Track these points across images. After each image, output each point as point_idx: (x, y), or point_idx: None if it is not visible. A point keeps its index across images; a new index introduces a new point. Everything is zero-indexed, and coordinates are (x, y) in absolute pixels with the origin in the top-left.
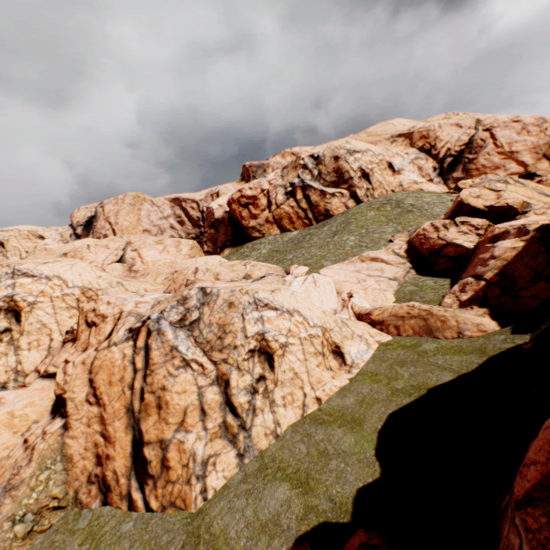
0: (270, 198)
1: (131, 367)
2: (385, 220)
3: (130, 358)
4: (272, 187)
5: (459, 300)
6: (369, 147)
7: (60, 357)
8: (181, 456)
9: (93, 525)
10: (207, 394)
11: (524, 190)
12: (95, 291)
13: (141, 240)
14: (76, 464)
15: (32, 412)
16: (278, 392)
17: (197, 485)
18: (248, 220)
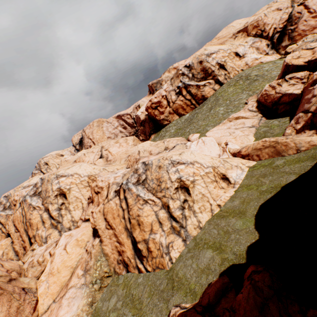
0: (168, 99)
1: (121, 209)
2: (240, 91)
3: (119, 205)
4: (167, 93)
5: (295, 129)
6: (219, 47)
7: (89, 211)
8: (155, 245)
9: (125, 281)
10: (160, 214)
11: None
12: (94, 176)
13: (107, 143)
14: (110, 256)
15: (85, 238)
16: (196, 206)
17: (166, 257)
18: (159, 116)
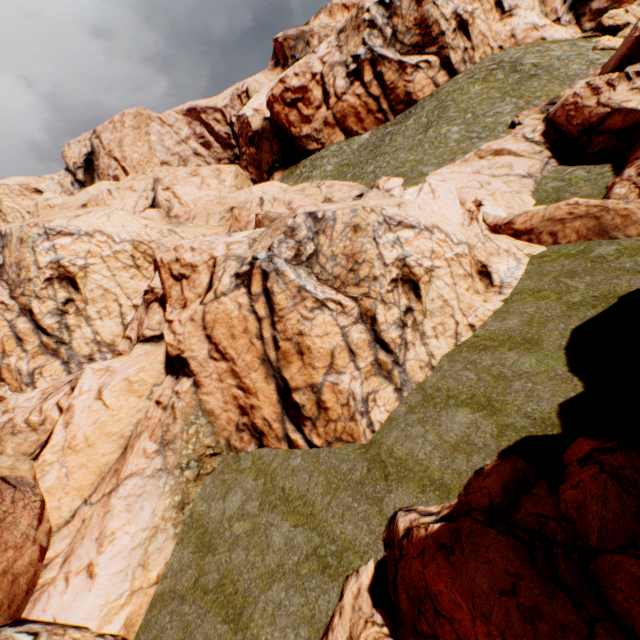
0: (326, 86)
1: (253, 317)
2: (498, 95)
3: (248, 308)
4: (328, 68)
5: (639, 187)
6: None
7: (152, 320)
8: (338, 397)
9: (258, 464)
10: (352, 334)
11: None
12: (148, 245)
13: (170, 174)
14: (219, 417)
15: (147, 377)
16: (428, 323)
17: (362, 421)
18: (299, 126)
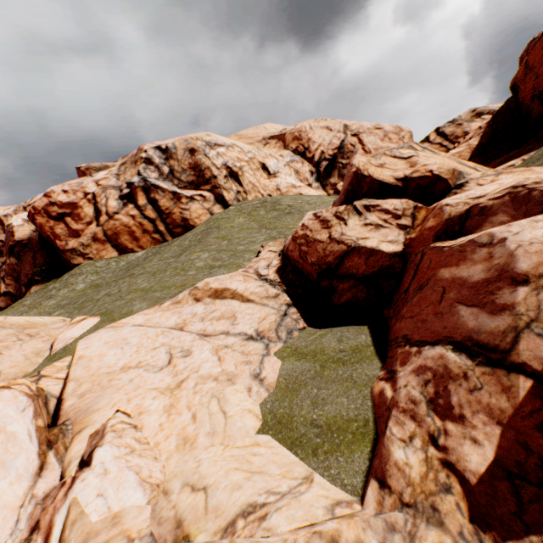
0: (98, 204)
1: None
2: (257, 226)
3: None
4: (101, 189)
5: (457, 472)
6: (236, 142)
7: None
8: None
9: None
10: None
11: (441, 157)
12: None
13: None
14: None
15: None
16: None
17: None
18: (66, 239)
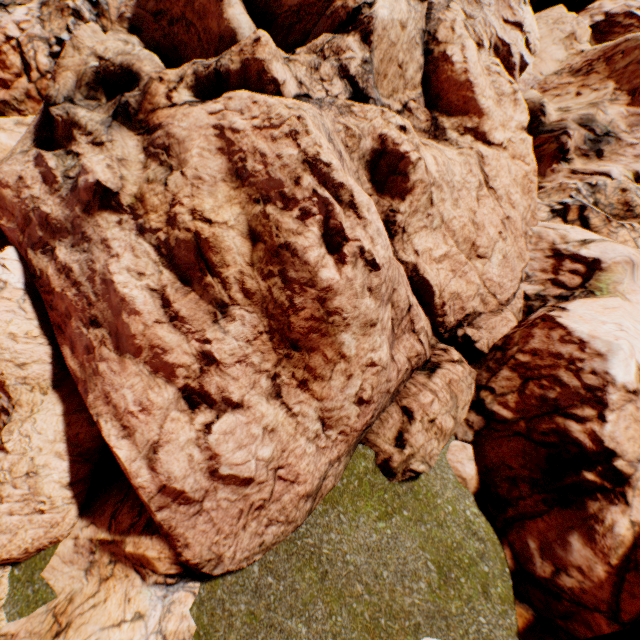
0: (26, 56)
1: None
2: None
3: None
4: (26, 38)
5: None
6: None
7: None
8: None
9: None
10: None
11: None
12: None
13: None
14: None
15: None
16: None
17: None
18: None
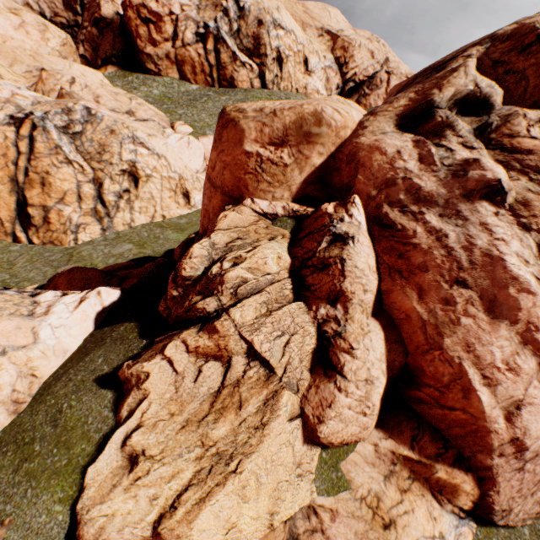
0: (178, 28)
1: (15, 149)
2: None
3: (13, 141)
4: (184, 17)
5: None
6: (295, 29)
7: None
8: (61, 219)
9: None
10: (85, 187)
11: None
12: None
13: None
14: None
15: None
16: (138, 204)
17: (71, 236)
18: (146, 43)
